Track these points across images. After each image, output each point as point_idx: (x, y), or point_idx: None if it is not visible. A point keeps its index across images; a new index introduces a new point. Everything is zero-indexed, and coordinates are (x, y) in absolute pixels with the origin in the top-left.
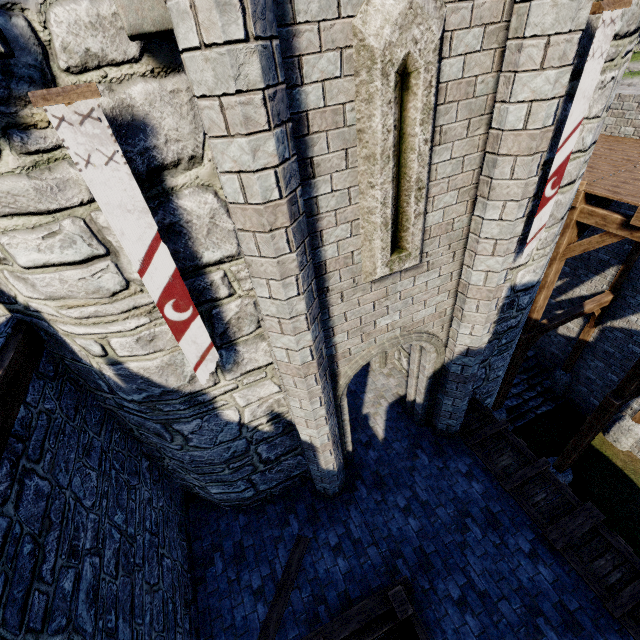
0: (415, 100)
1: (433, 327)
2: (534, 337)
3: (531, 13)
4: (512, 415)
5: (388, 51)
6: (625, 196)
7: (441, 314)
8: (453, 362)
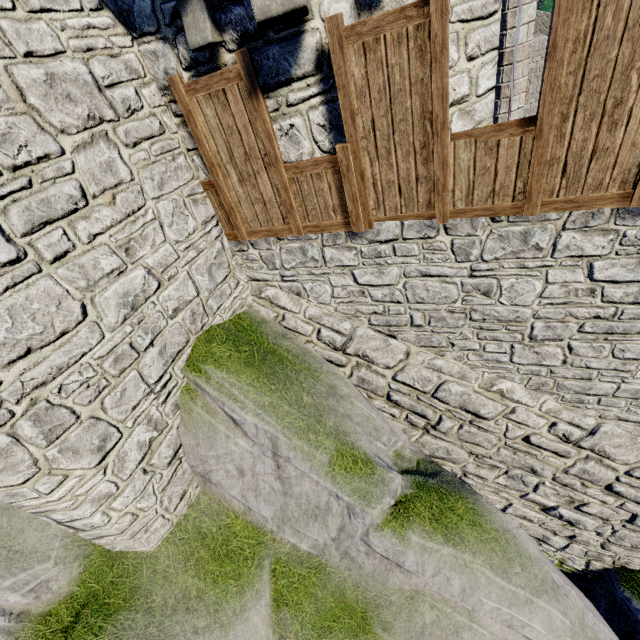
0: None
1: None
2: None
3: None
4: None
5: None
6: None
7: None
8: None
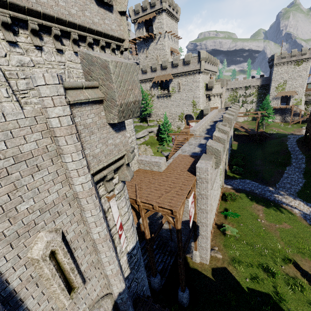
0: (59, 254)
1: (103, 292)
2: (152, 243)
3: (87, 219)
4: (163, 272)
5: (43, 255)
6: (149, 201)
7: (104, 286)
8: (117, 299)
